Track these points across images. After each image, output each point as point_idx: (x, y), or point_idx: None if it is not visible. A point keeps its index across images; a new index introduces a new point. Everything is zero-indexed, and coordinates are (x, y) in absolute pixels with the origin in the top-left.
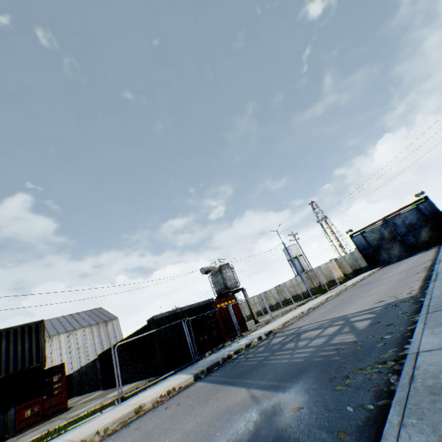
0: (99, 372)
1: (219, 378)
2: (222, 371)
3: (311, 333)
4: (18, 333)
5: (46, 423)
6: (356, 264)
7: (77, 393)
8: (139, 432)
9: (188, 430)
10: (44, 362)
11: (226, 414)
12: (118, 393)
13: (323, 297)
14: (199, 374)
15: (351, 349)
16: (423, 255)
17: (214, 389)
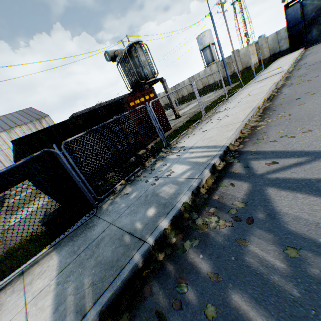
0: None
1: None
2: None
3: None
4: None
5: None
6: (276, 47)
7: None
8: None
9: None
10: None
11: None
12: None
13: (263, 83)
14: None
15: None
16: None
17: None
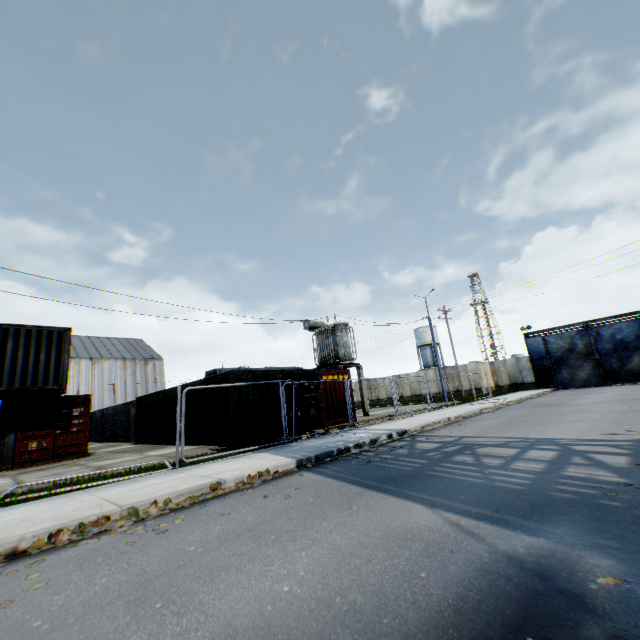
0: (132, 421)
1: (346, 475)
2: (344, 466)
3: (498, 451)
4: (32, 336)
5: (58, 466)
6: (518, 376)
7: (95, 438)
8: (232, 523)
9: (344, 549)
10: (64, 387)
11: (415, 541)
12: (177, 455)
13: (473, 406)
14: (304, 462)
15: (635, 495)
16: (631, 388)
17: (350, 491)
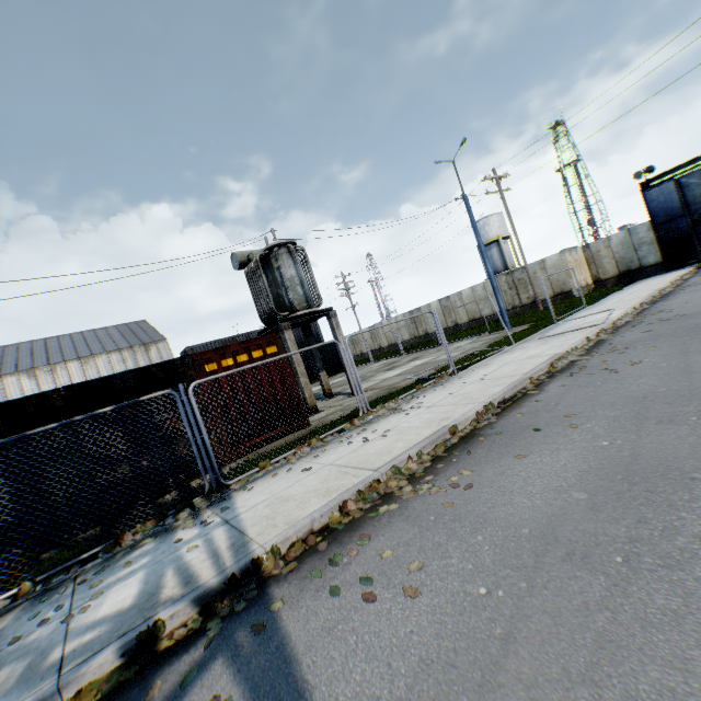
0: None
1: None
2: None
3: None
4: None
5: None
6: (631, 258)
7: None
8: None
9: None
10: None
11: None
12: None
13: (541, 348)
14: None
15: None
16: None
17: None
